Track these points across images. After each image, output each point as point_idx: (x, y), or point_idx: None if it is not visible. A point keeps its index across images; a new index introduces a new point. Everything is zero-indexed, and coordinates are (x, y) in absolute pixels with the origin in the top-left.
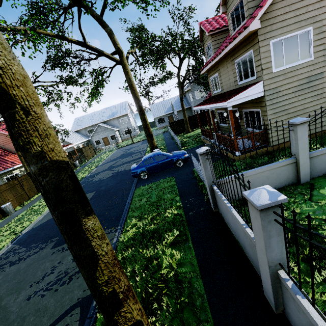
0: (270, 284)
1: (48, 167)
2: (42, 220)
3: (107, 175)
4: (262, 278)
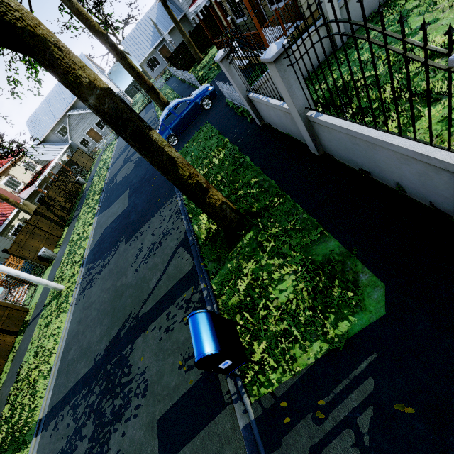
0: (306, 132)
1: (102, 95)
2: (94, 240)
3: (129, 168)
4: (303, 136)
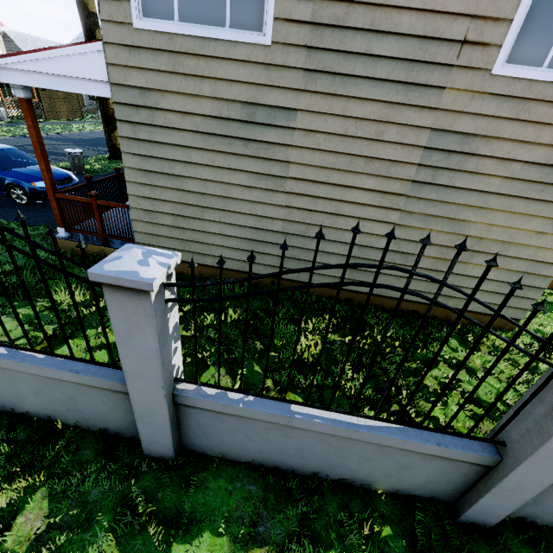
0: None
1: None
2: None
3: None
4: None
